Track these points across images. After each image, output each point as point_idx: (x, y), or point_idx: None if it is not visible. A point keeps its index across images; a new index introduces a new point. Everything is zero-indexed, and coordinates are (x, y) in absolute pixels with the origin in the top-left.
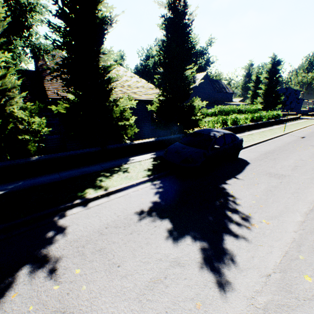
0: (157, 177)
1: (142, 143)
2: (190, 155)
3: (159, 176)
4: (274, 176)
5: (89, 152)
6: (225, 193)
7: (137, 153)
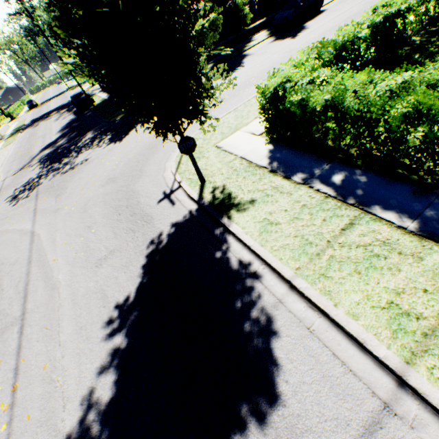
0: (272, 36)
1: (256, 25)
2: (287, 16)
3: (273, 35)
4: (333, 12)
5: (231, 40)
6: (303, 27)
7: (255, 35)
